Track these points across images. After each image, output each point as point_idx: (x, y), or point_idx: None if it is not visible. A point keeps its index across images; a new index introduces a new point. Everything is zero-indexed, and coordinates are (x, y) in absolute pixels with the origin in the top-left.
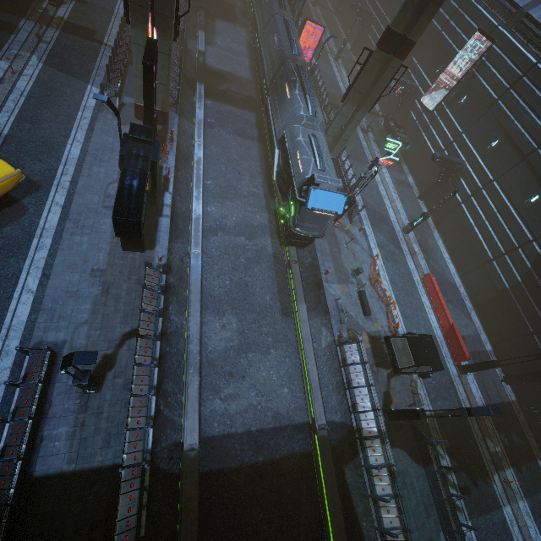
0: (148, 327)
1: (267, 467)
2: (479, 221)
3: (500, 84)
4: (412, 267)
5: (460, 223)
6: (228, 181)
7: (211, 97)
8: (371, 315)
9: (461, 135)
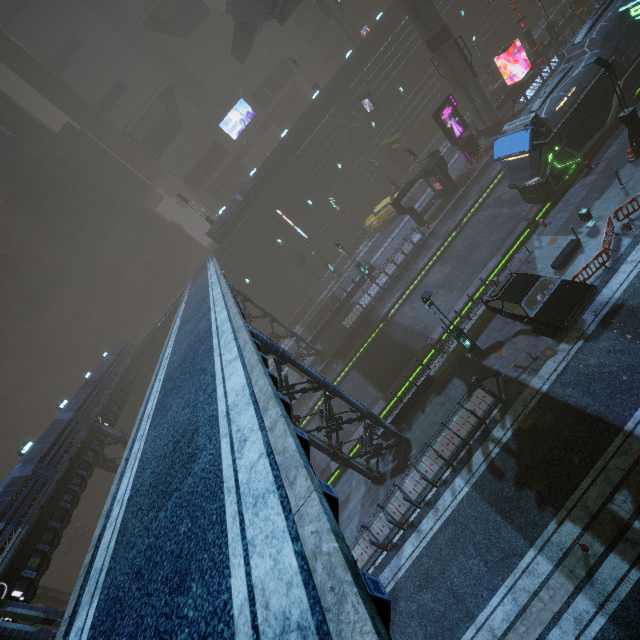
0: (397, 260)
1: (400, 347)
2: None
3: None
4: None
5: None
6: None
7: None
8: (567, 270)
9: None
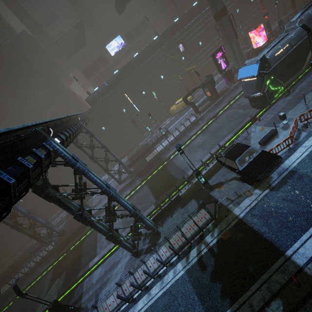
0: (181, 129)
1: (172, 176)
2: None
3: None
4: None
5: None
6: None
7: None
8: (267, 146)
9: None
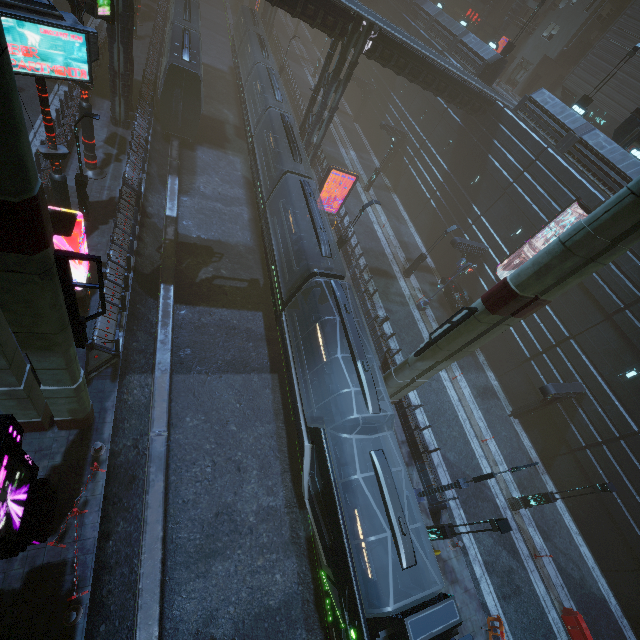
0: None
1: None
2: (625, 493)
3: (624, 286)
4: (541, 593)
5: (588, 479)
6: (218, 499)
7: (188, 299)
8: None
9: (568, 341)
